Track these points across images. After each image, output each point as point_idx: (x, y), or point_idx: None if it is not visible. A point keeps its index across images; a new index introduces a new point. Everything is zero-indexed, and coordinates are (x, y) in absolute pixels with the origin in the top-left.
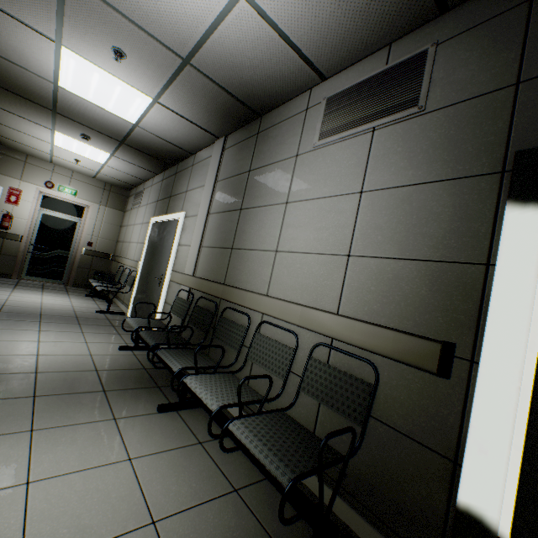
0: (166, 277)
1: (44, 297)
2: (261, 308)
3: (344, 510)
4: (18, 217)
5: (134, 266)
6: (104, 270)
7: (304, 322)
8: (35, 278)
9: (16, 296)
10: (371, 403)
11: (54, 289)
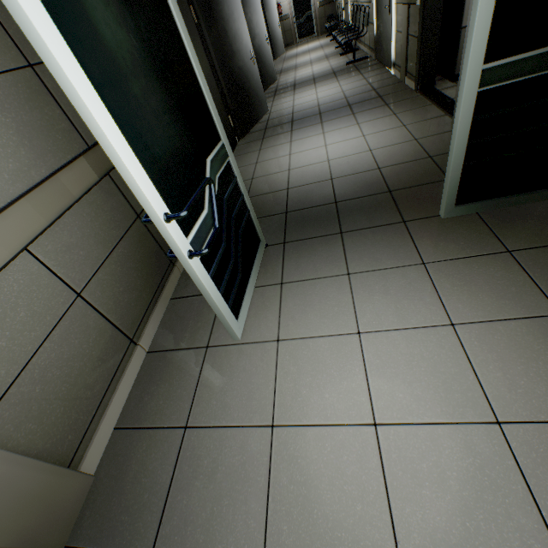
0: (348, 2)
1: (309, 46)
2: (360, 1)
3: (371, 54)
4: (282, 3)
5: (341, 1)
6: (333, 13)
7: (364, 1)
8: (303, 40)
9: (299, 50)
10: (367, 20)
11: (312, 41)
